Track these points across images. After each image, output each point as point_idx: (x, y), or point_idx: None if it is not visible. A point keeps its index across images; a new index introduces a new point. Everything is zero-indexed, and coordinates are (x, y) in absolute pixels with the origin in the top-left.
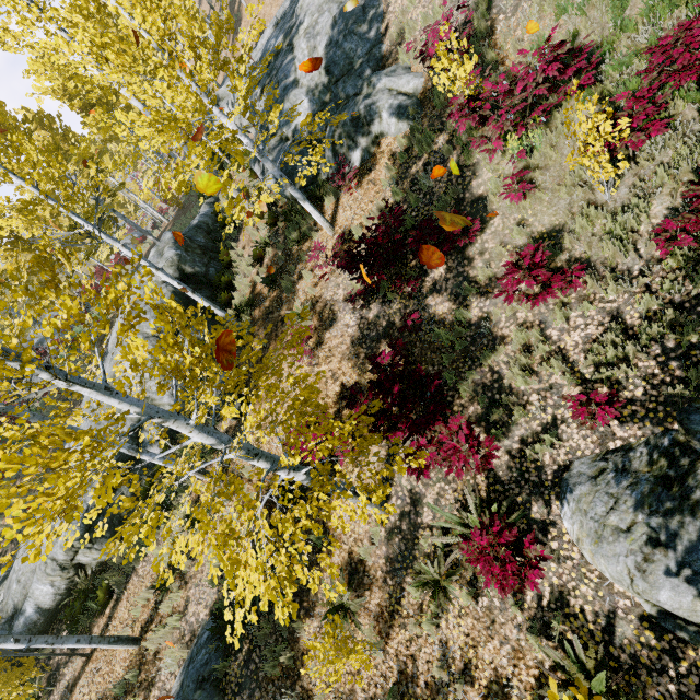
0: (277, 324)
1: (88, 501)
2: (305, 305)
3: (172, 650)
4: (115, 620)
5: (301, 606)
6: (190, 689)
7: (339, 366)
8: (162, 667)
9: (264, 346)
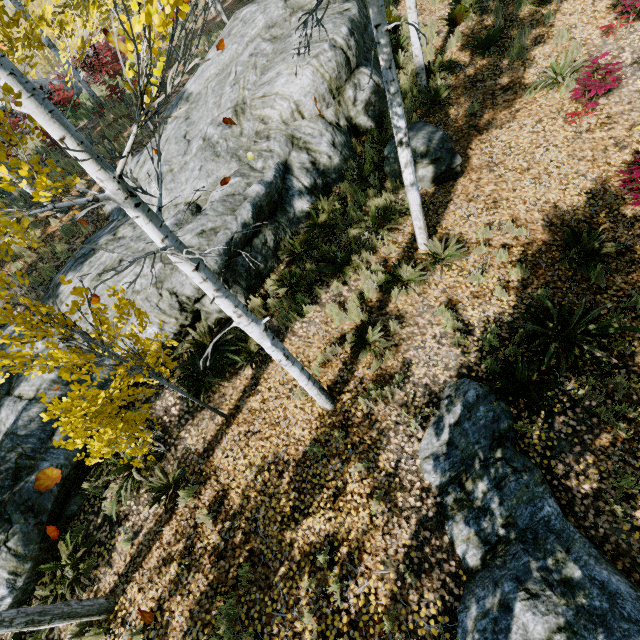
0: (494, 92)
1: (232, 229)
2: (569, 63)
3: (404, 410)
4: (267, 381)
5: (628, 370)
6: (482, 446)
7: (628, 134)
8: (387, 430)
9: (471, 114)
